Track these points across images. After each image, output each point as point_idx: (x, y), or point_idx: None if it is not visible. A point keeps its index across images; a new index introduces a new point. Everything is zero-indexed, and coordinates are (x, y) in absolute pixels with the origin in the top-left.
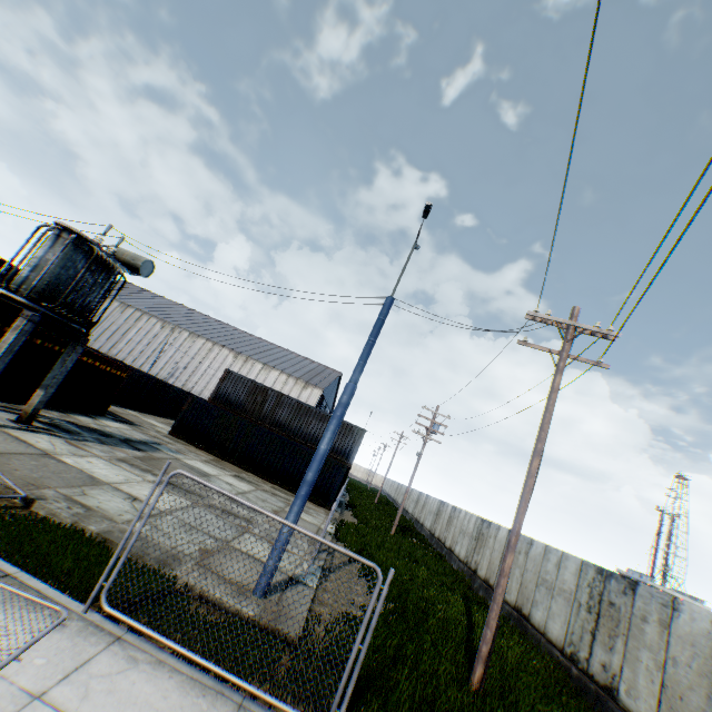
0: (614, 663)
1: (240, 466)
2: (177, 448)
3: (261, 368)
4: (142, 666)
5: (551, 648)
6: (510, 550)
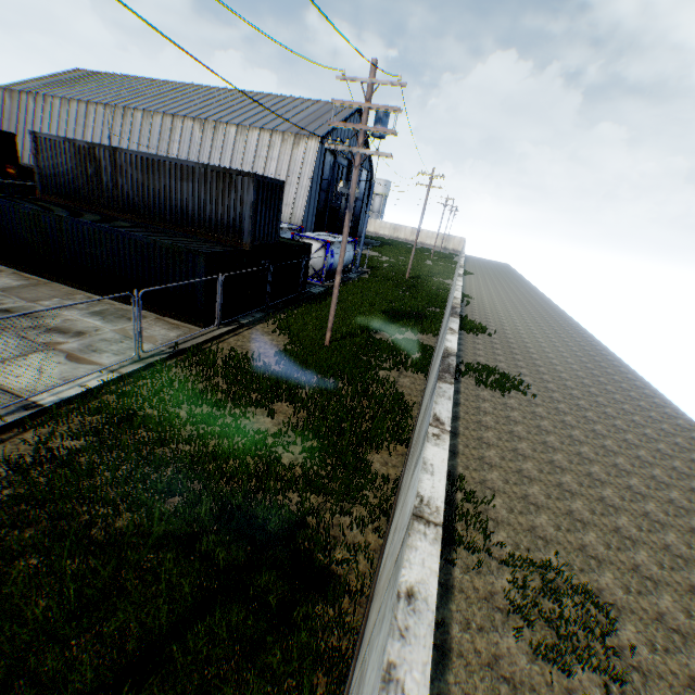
0: None
1: (77, 286)
2: None
3: (236, 134)
4: None
5: None
6: None
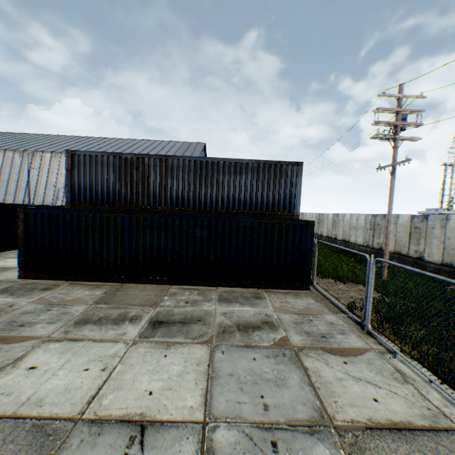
0: None
1: (154, 281)
2: (1, 325)
3: None
4: None
5: None
6: None
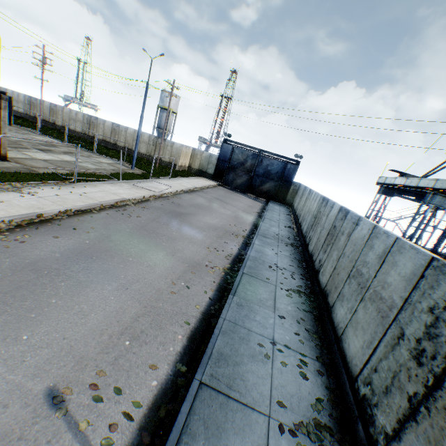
0: (161, 155)
1: None
2: None
3: None
4: (160, 181)
5: (142, 155)
6: (162, 144)
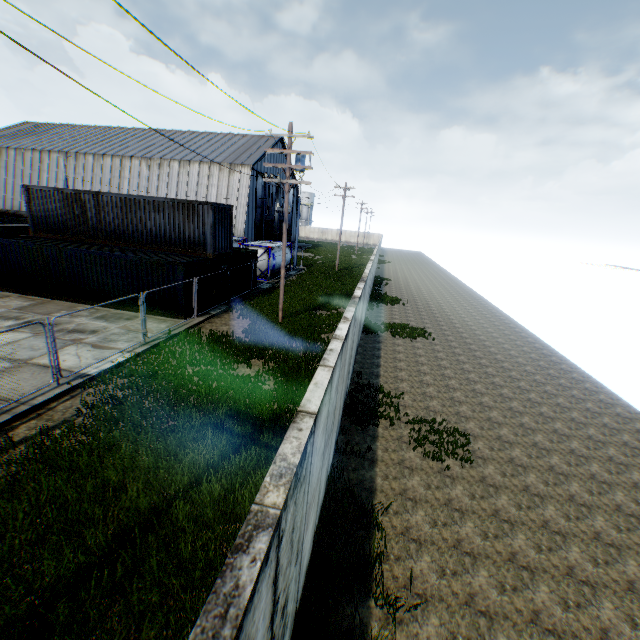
0: None
1: (76, 301)
2: None
3: (179, 167)
4: None
5: None
6: None
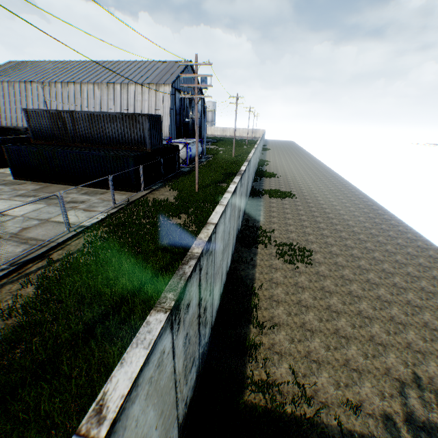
0: None
1: (67, 184)
2: None
3: (121, 89)
4: None
5: None
6: None
